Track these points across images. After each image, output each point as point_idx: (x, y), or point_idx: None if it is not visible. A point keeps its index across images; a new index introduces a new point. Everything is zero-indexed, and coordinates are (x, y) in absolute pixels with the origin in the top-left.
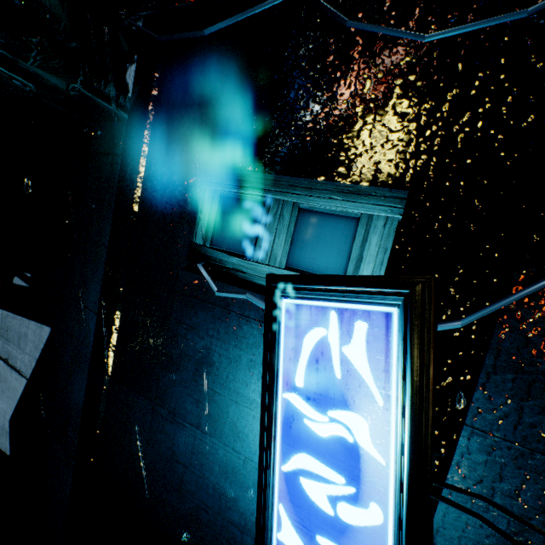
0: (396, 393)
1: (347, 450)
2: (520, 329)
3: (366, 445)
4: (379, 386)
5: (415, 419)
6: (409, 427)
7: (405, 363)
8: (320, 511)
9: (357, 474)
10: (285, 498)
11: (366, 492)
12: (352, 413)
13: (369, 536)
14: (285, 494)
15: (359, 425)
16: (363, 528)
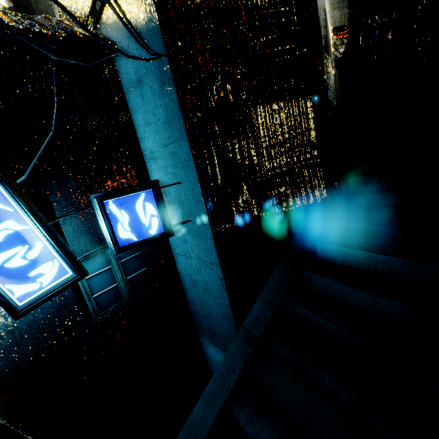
0: (15, 203)
1: (14, 236)
2: (46, 170)
3: (19, 228)
4: (7, 205)
5: (26, 205)
6: (26, 208)
7: (8, 190)
8: (23, 266)
9: (25, 240)
10: (6, 280)
11: (32, 242)
12: (5, 222)
13: (44, 253)
14: (5, 279)
15: (11, 224)
16: (40, 253)
